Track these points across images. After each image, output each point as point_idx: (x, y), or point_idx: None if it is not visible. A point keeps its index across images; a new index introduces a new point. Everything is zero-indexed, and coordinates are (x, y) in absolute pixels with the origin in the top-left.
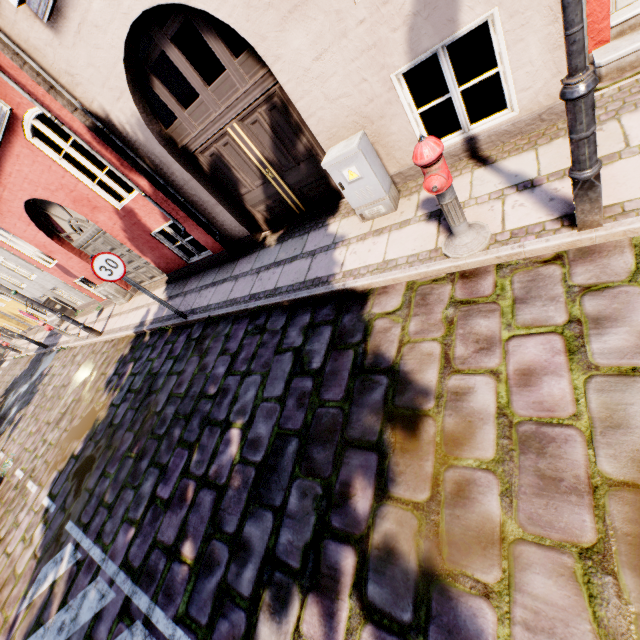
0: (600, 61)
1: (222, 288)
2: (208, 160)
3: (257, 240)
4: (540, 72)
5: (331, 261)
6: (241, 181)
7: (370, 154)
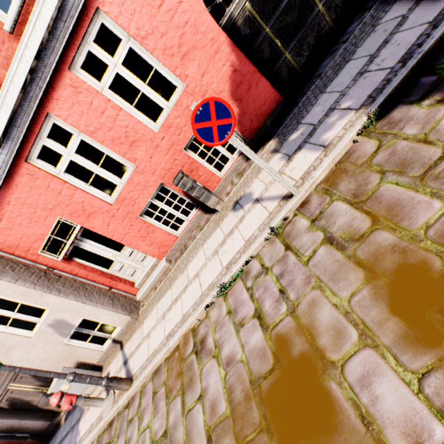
0: (137, 299)
1: None
2: (6, 402)
3: (57, 421)
4: (114, 318)
5: (77, 431)
6: (31, 399)
7: None
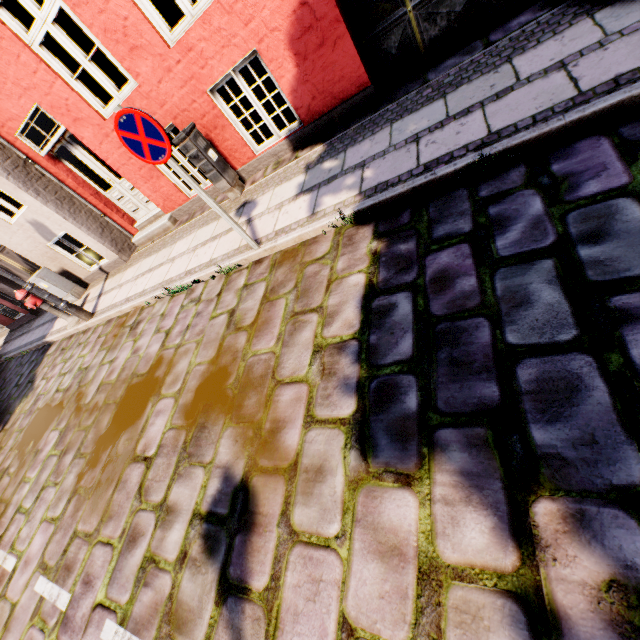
0: (132, 241)
1: (22, 338)
2: None
3: None
4: (101, 249)
5: (53, 325)
6: (22, 276)
7: (51, 277)
